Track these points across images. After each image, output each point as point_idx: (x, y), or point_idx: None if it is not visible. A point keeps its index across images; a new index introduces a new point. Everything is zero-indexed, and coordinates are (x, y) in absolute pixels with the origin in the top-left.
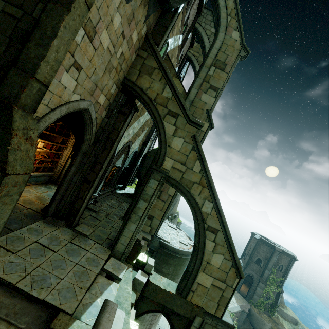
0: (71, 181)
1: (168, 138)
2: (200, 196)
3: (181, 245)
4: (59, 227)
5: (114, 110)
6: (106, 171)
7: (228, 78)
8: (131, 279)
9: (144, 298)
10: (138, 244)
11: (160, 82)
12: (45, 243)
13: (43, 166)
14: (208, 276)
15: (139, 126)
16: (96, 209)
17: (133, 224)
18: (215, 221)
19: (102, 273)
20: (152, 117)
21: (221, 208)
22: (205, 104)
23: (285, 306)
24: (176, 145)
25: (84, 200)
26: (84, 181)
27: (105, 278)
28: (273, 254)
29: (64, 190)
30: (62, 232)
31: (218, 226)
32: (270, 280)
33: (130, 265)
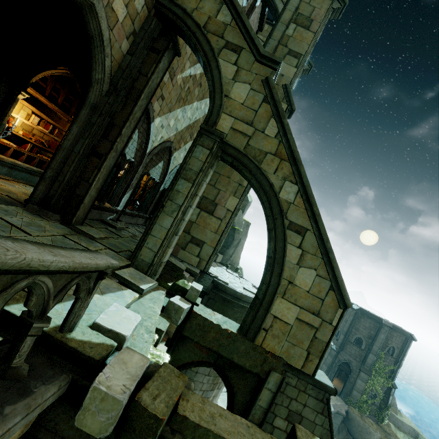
0: (71, 151)
1: (226, 84)
2: (277, 174)
3: (245, 292)
4: (49, 220)
5: (142, 43)
6: (134, 175)
7: (315, 41)
8: (163, 301)
9: (184, 342)
10: (178, 271)
11: (213, 0)
12: (16, 223)
13: (39, 158)
14: (291, 304)
15: (185, 123)
16: (117, 225)
17: (168, 218)
18: (301, 215)
19: (110, 278)
20: (200, 54)
21: (312, 193)
22: (281, 76)
23: (398, 411)
24: (237, 94)
25: (91, 183)
26: (92, 153)
27: (114, 282)
28: (380, 331)
29: (60, 164)
30: (52, 225)
31: (307, 223)
32: (376, 369)
33: (163, 288)
